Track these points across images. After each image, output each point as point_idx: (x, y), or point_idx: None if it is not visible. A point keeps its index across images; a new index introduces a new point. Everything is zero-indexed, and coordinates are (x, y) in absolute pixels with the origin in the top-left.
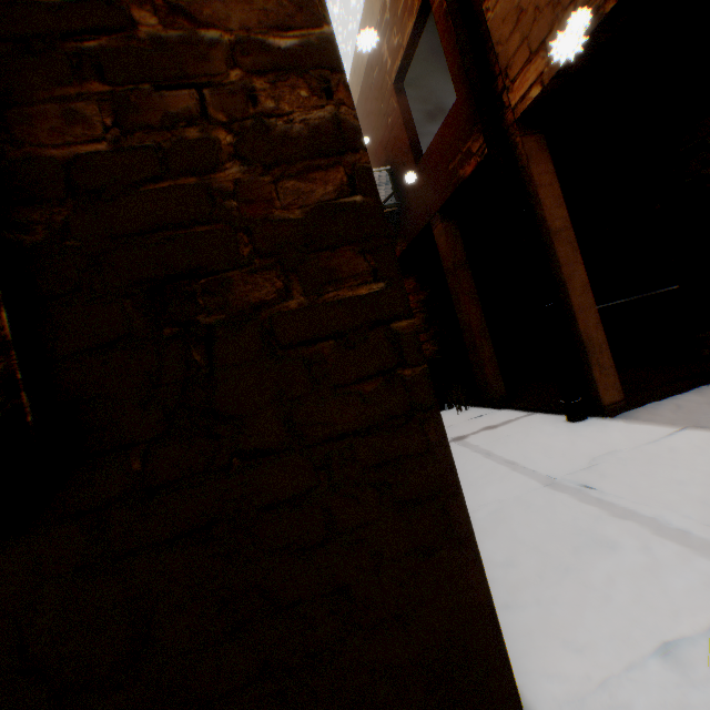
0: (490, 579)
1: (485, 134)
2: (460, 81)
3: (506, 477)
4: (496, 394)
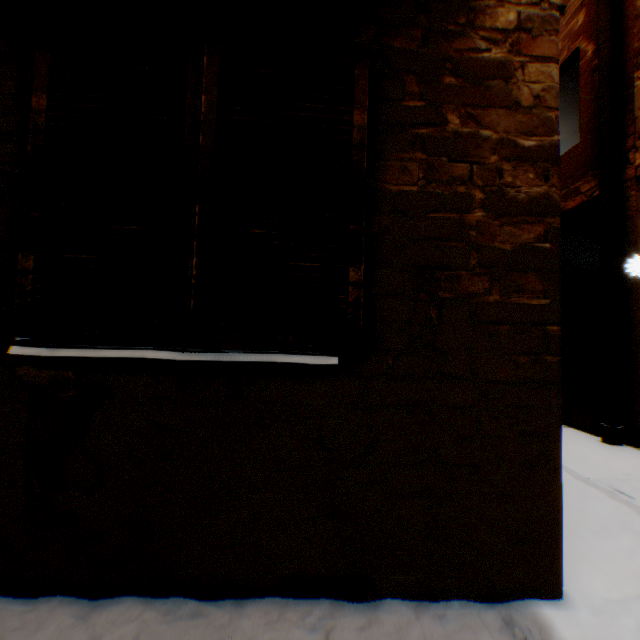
0: None
1: (599, 181)
2: (587, 129)
3: None
4: None
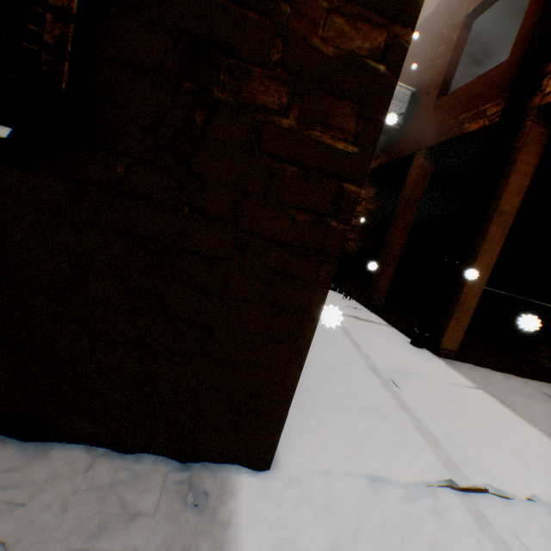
0: (299, 392)
1: (506, 103)
2: (521, 45)
3: (347, 349)
4: (376, 301)
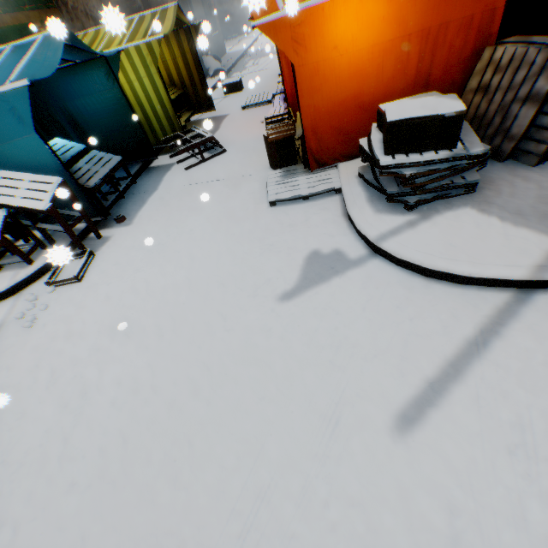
0: None
1: None
2: None
3: None
4: None
